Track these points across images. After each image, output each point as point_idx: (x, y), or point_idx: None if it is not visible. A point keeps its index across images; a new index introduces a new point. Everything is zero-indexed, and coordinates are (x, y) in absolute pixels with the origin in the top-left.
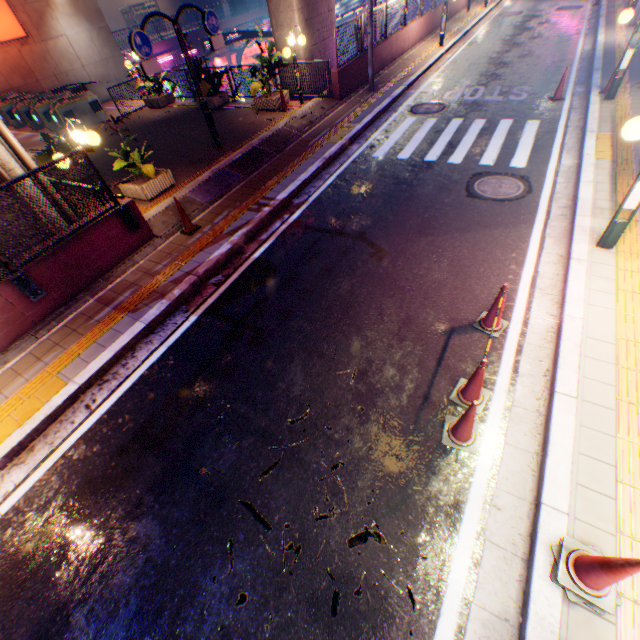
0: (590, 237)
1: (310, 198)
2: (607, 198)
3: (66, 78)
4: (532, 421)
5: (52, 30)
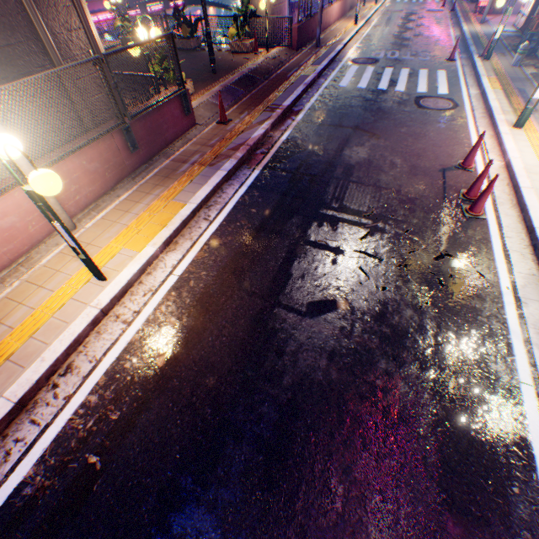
0: (507, 124)
1: (305, 108)
2: (508, 107)
3: None
4: (509, 204)
5: None
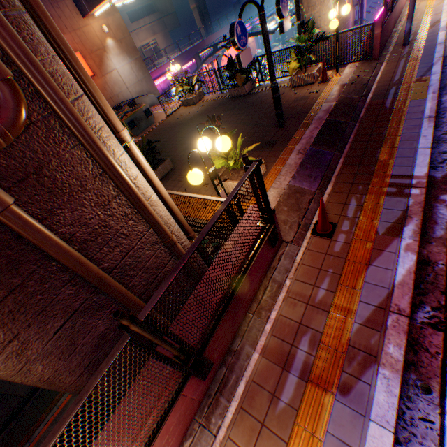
0: None
1: None
2: None
3: (117, 98)
4: None
5: (107, 67)
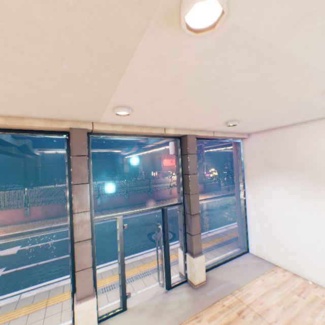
0: None
1: None
2: None
3: None
4: None
5: None
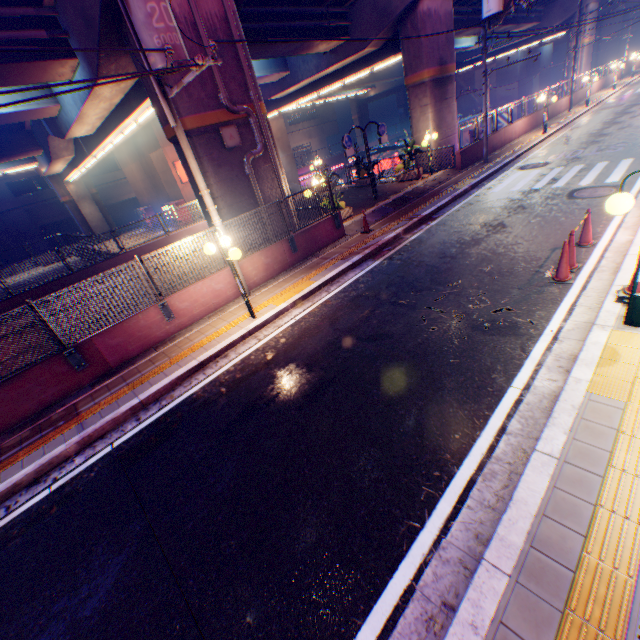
0: None
1: (444, 214)
2: None
3: None
4: (611, 271)
5: None
